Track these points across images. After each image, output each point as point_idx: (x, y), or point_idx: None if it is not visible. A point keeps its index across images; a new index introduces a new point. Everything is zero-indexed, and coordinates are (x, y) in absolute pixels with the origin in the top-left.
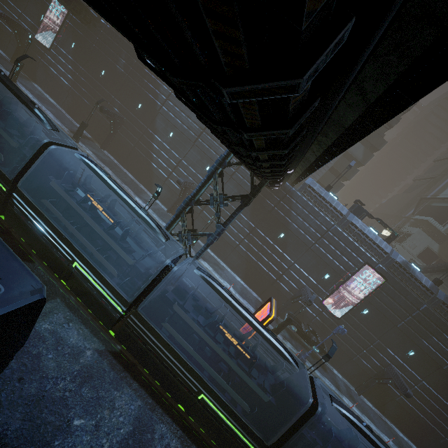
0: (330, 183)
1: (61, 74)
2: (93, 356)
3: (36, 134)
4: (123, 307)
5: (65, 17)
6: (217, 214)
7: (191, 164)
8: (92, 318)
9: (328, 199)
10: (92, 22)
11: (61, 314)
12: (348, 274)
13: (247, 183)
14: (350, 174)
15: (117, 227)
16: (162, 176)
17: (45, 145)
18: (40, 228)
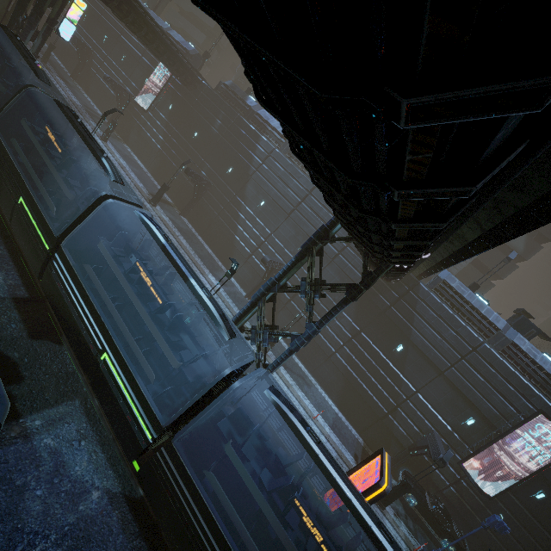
0: (472, 280)
1: (153, 136)
2: (100, 502)
3: (101, 187)
4: (153, 432)
5: (168, 79)
6: (309, 308)
7: (282, 240)
8: (114, 437)
9: (474, 302)
10: (193, 84)
11: (74, 425)
12: (508, 425)
13: (354, 269)
14: (504, 271)
15: (170, 310)
16: (245, 251)
17: (103, 199)
18: (74, 301)
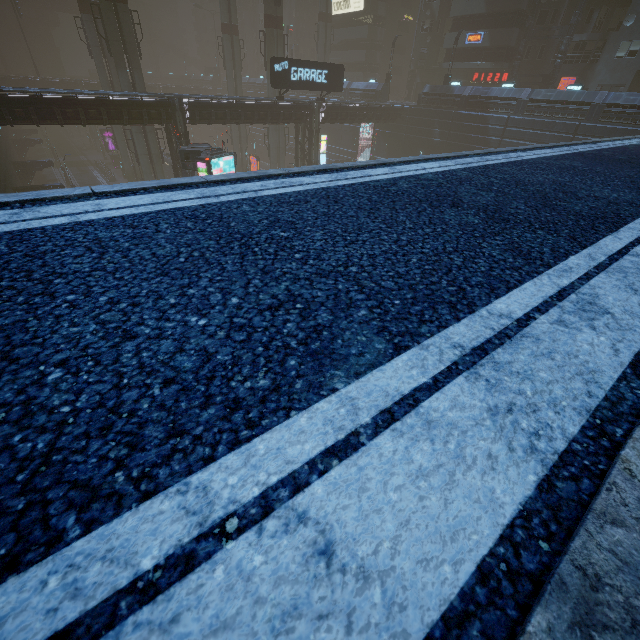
0: None
1: None
2: None
3: None
4: None
5: (373, 128)
6: None
7: None
8: None
9: None
10: (397, 116)
11: None
12: None
13: None
14: None
15: None
16: None
17: None
18: None
